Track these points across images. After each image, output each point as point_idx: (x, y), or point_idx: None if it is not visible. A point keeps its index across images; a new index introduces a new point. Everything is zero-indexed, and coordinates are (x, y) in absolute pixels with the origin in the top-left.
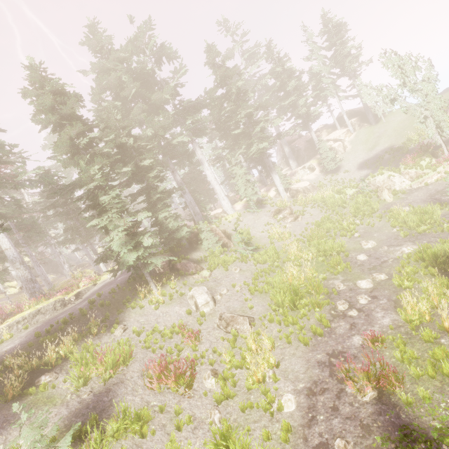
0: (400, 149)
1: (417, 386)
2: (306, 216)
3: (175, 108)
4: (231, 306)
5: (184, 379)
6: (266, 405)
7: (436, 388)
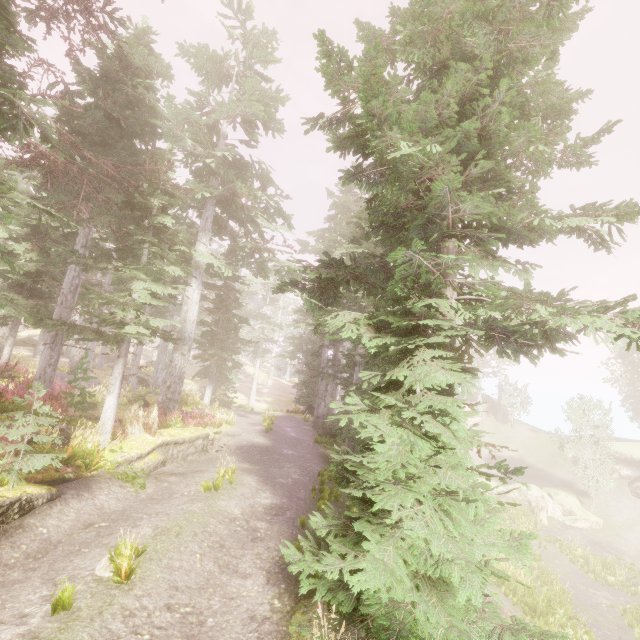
0: (532, 467)
1: None
2: None
3: None
4: None
5: None
6: None
7: None
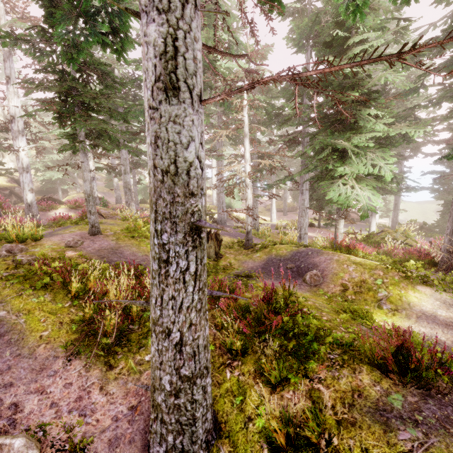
0: None
1: None
2: None
3: None
4: None
5: None
6: None
7: None
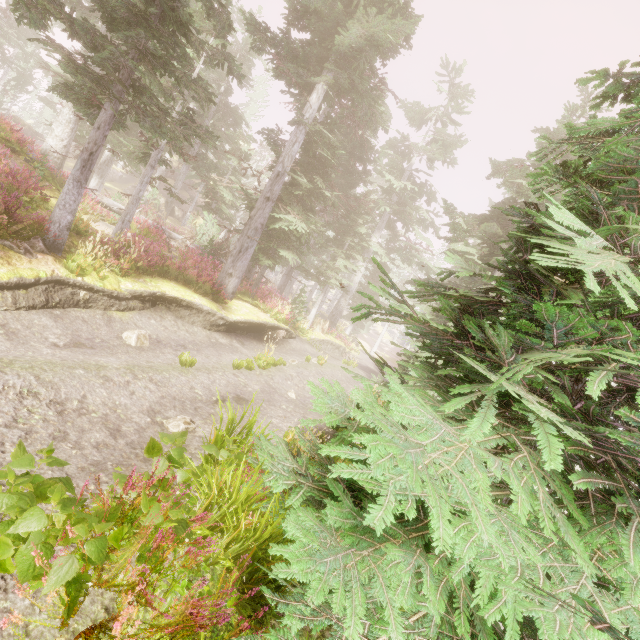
0: None
1: None
2: None
3: None
4: None
5: None
6: None
7: None
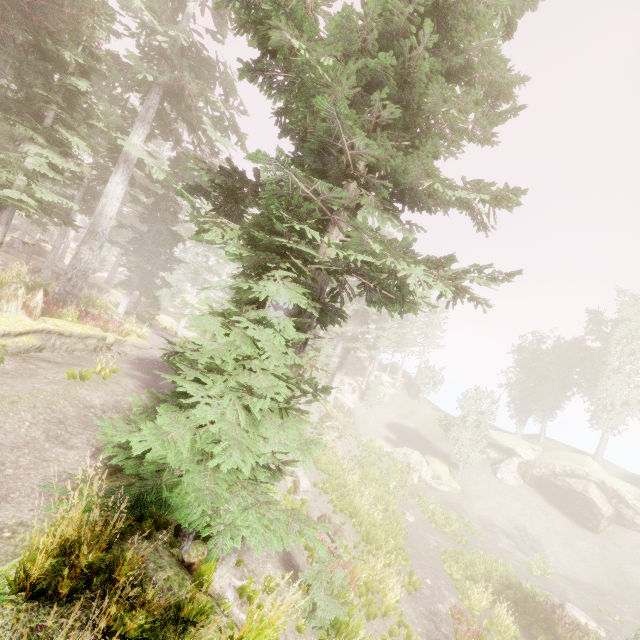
0: (423, 439)
1: None
2: (346, 441)
3: None
4: (322, 510)
5: None
6: (407, 635)
7: None
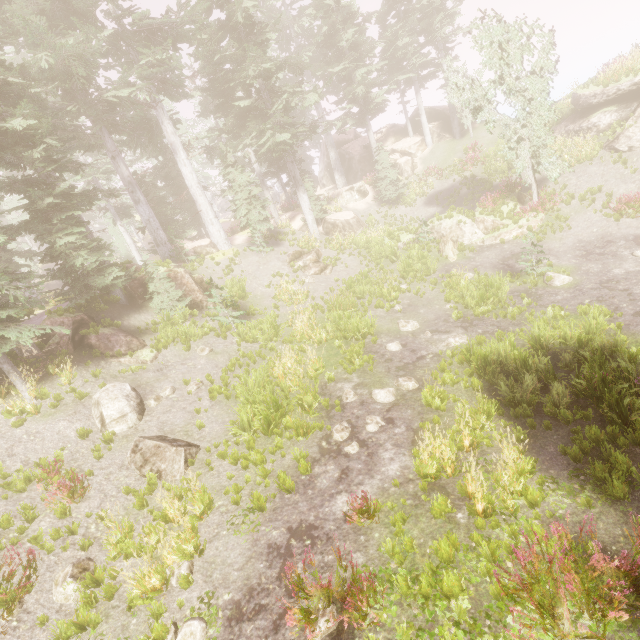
0: (482, 183)
1: (401, 610)
2: (340, 268)
3: (117, 24)
4: (170, 422)
5: (2, 594)
6: None
7: (426, 618)
